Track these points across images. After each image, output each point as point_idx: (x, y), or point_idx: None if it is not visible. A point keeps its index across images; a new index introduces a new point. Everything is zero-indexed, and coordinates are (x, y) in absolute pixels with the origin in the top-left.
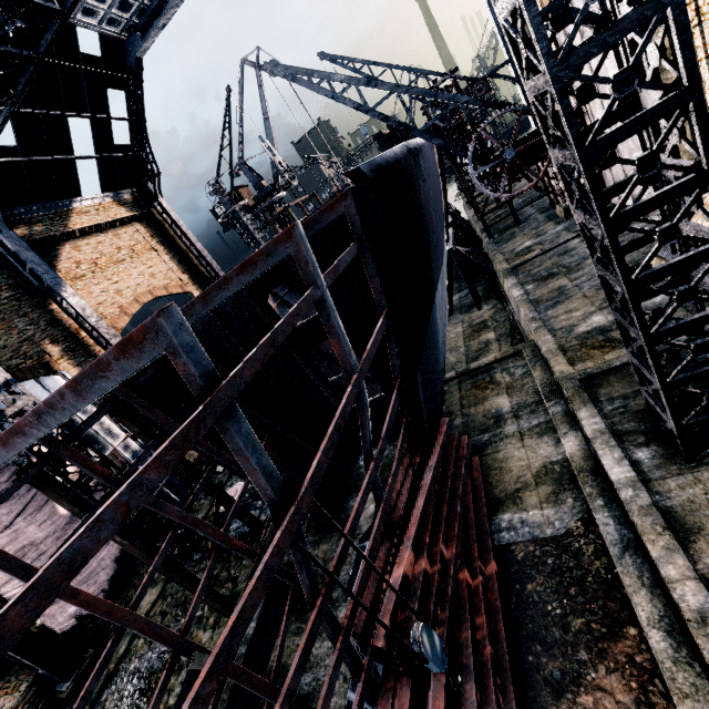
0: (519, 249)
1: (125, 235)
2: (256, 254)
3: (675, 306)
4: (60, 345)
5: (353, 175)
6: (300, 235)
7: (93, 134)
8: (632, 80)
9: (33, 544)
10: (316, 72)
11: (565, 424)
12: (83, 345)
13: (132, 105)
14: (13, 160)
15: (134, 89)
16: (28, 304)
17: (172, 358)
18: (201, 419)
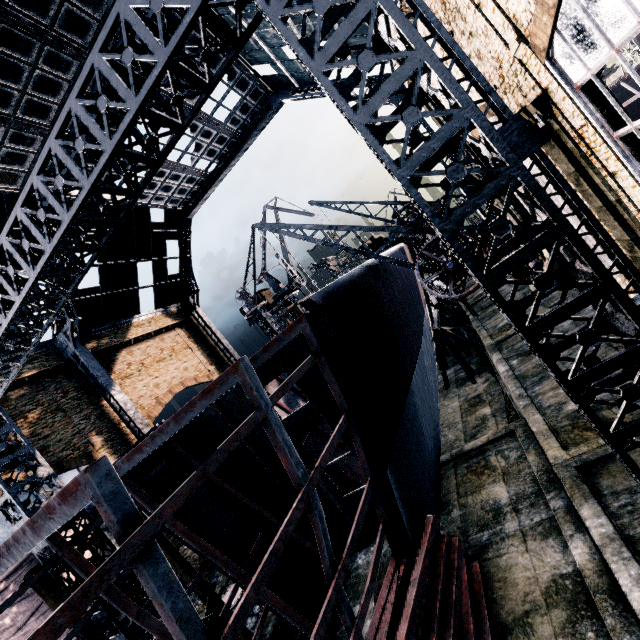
0: (500, 325)
1: (168, 338)
2: (213, 383)
3: (625, 403)
4: (103, 435)
5: (306, 304)
6: (245, 367)
7: (153, 270)
8: (506, 225)
9: None
10: (292, 225)
11: (569, 524)
12: (122, 434)
13: (183, 248)
14: (96, 295)
15: (185, 238)
16: (85, 401)
17: (96, 506)
18: (106, 570)
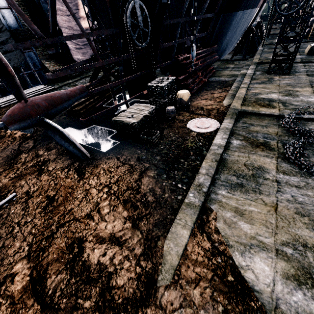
0: (273, 41)
1: None
2: None
3: None
4: None
5: None
6: None
7: None
8: None
9: (72, 28)
10: None
11: (245, 69)
12: None
13: None
14: None
15: None
16: None
17: None
18: None
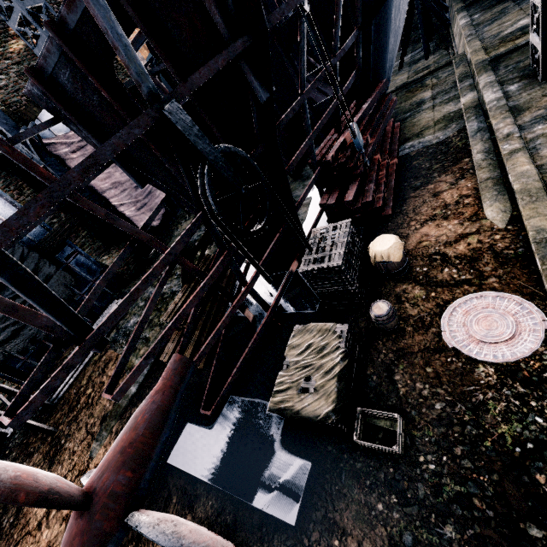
0: None
1: None
2: None
3: None
4: None
5: None
6: None
7: None
8: None
9: (120, 183)
10: None
11: (467, 90)
12: (121, 66)
13: None
14: None
15: None
16: None
17: None
18: None
